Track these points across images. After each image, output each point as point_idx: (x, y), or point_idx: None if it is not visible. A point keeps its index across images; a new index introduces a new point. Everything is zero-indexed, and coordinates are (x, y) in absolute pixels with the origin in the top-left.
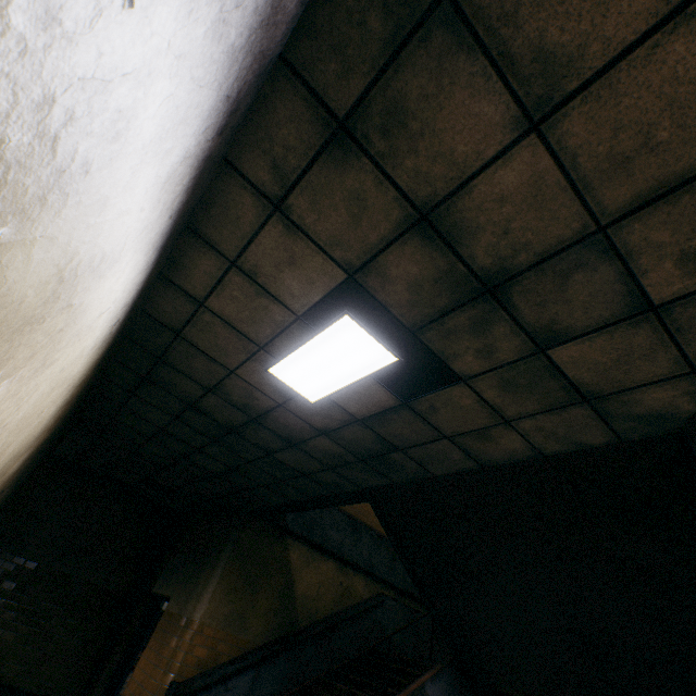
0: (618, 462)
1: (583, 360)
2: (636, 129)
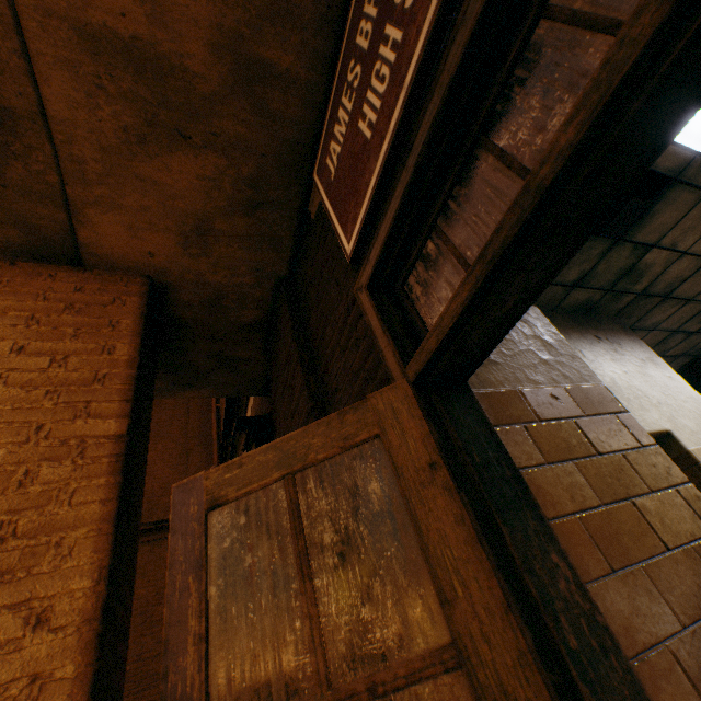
0: (699, 362)
1: (675, 350)
2: (677, 318)
